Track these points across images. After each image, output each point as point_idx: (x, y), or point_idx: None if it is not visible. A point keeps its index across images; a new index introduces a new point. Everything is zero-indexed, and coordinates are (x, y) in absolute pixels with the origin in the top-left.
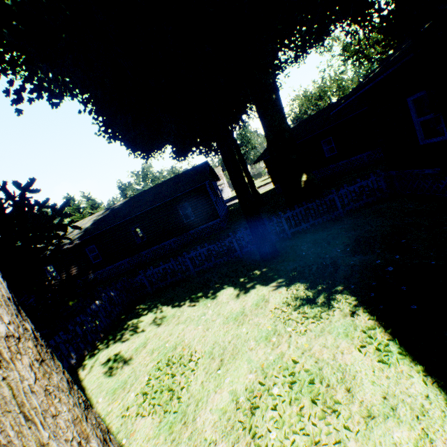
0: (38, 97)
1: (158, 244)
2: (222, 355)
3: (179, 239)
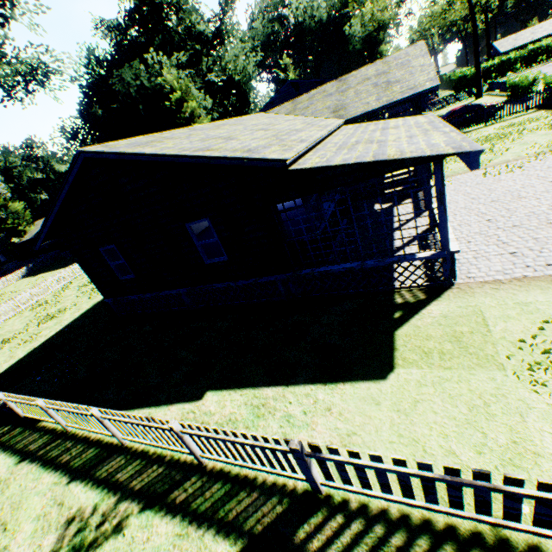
0: None
1: None
2: None
3: None
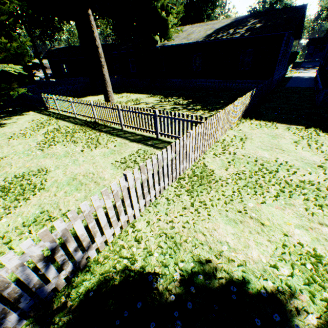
0: None
1: None
2: None
3: None
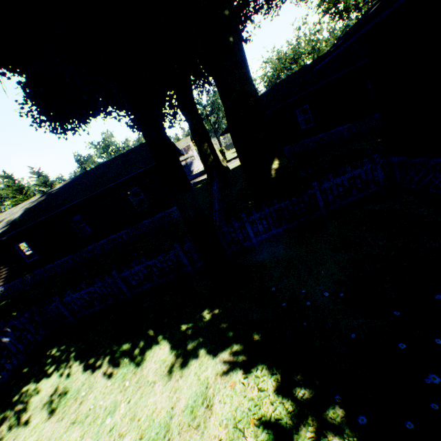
0: None
1: (106, 237)
2: None
3: (131, 230)
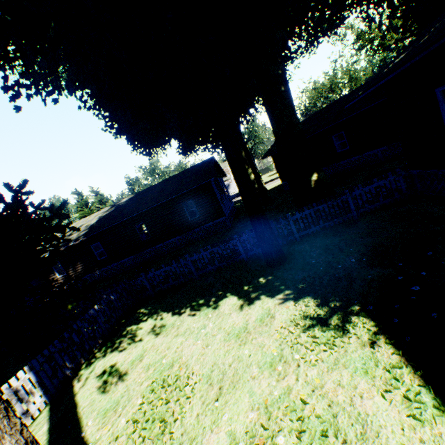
0: (36, 93)
1: (162, 241)
2: (221, 381)
3: (183, 237)
